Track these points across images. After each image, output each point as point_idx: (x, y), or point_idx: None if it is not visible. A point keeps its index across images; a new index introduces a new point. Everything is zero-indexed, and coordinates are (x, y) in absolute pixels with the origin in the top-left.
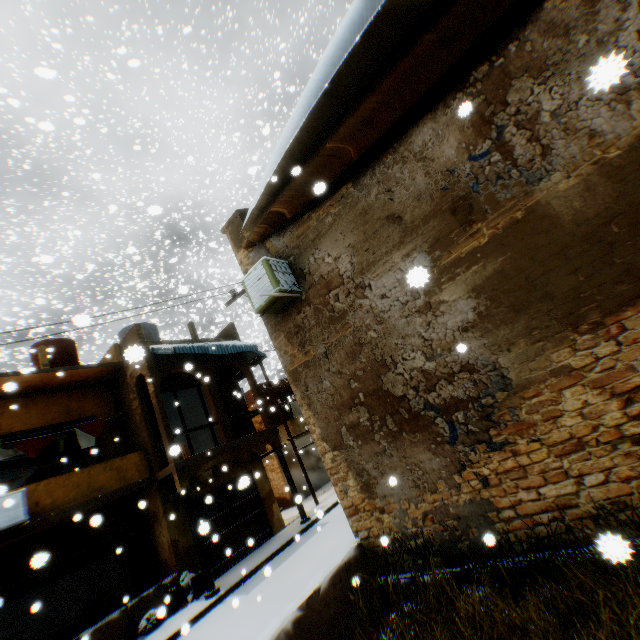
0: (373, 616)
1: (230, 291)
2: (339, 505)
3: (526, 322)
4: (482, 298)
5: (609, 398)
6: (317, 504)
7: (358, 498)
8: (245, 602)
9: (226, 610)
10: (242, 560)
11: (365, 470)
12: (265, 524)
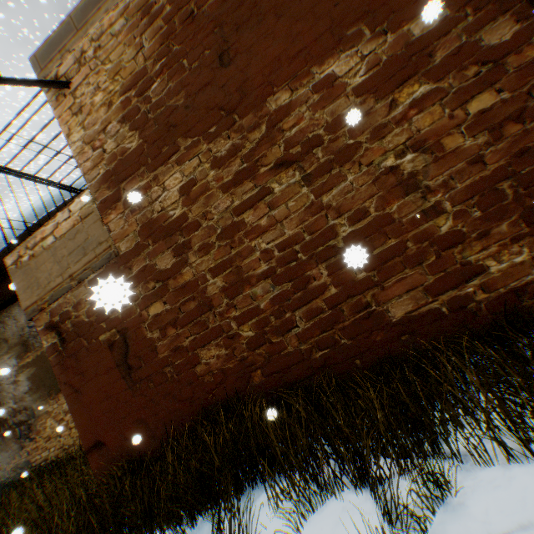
0: None
1: None
2: None
3: (41, 393)
4: (31, 382)
5: (57, 422)
6: None
7: None
8: None
9: None
10: None
11: None
12: None
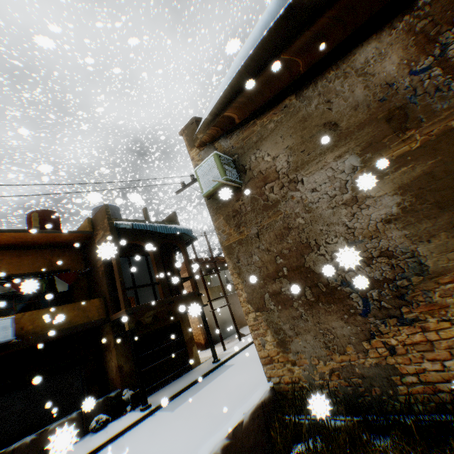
0: (286, 450)
1: (181, 182)
2: (241, 353)
3: (449, 218)
4: (407, 195)
5: None
6: (225, 350)
7: (274, 351)
8: (170, 418)
9: (156, 422)
10: (168, 385)
11: (282, 330)
12: (186, 360)
